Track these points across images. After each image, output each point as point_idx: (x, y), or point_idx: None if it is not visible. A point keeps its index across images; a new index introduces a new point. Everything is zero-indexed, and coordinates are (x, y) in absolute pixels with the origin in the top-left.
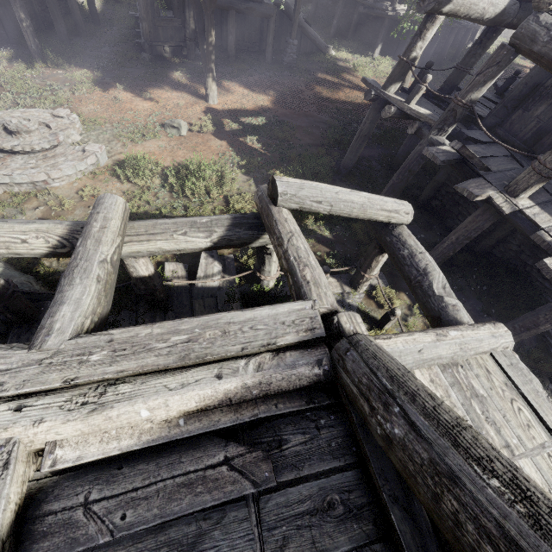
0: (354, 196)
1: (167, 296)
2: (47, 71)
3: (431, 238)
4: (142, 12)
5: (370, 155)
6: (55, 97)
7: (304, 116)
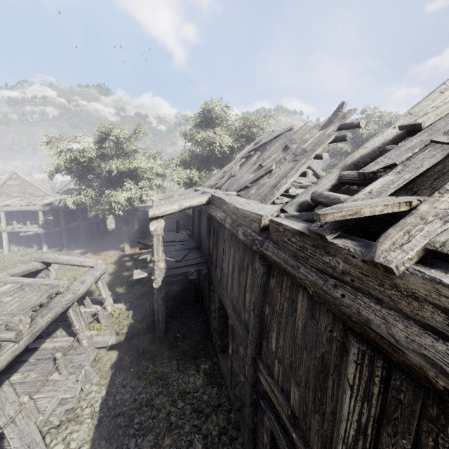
0: (65, 257)
1: None
2: (66, 252)
3: (177, 289)
4: (116, 226)
5: None
6: None
7: None
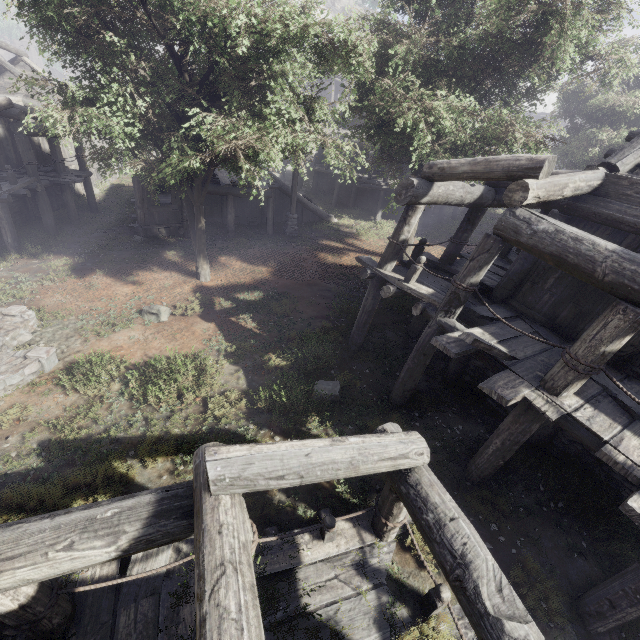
0: (337, 451)
1: (74, 607)
2: (19, 262)
3: (472, 429)
4: (138, 202)
5: (383, 323)
6: (17, 291)
7: (306, 286)
